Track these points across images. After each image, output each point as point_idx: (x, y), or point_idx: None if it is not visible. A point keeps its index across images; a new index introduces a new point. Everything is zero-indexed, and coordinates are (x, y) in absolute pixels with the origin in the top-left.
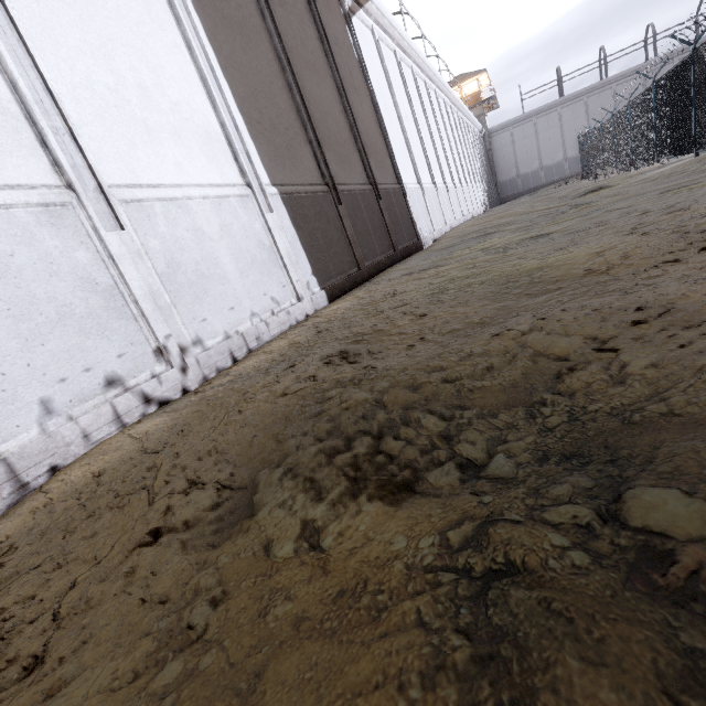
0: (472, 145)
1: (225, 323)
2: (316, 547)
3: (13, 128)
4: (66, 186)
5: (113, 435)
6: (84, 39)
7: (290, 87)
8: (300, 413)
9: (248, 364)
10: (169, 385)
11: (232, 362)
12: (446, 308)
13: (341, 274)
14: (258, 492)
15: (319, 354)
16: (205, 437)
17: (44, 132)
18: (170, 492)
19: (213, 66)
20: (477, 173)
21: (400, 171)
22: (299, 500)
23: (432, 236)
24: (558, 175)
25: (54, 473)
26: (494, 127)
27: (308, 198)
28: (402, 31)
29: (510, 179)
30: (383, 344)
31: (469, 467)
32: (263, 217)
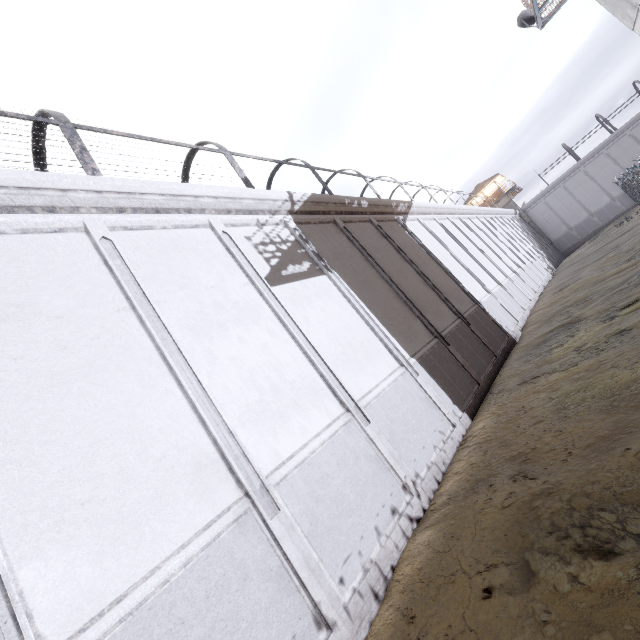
0: (513, 229)
1: (424, 458)
2: (578, 583)
3: (326, 394)
4: (346, 411)
5: (405, 544)
6: (329, 337)
7: (396, 293)
8: (524, 517)
9: (450, 484)
10: (416, 508)
11: (437, 484)
12: (574, 423)
13: (469, 394)
14: (530, 563)
15: (503, 474)
16: (472, 538)
17: (335, 390)
18: (477, 570)
19: (367, 312)
20: (529, 248)
21: (472, 293)
22: (556, 563)
23: (518, 327)
24: (613, 214)
25: (393, 570)
26: (526, 205)
27: (430, 353)
28: (433, 205)
29: (563, 234)
30: (544, 461)
31: (637, 537)
32: (415, 381)
